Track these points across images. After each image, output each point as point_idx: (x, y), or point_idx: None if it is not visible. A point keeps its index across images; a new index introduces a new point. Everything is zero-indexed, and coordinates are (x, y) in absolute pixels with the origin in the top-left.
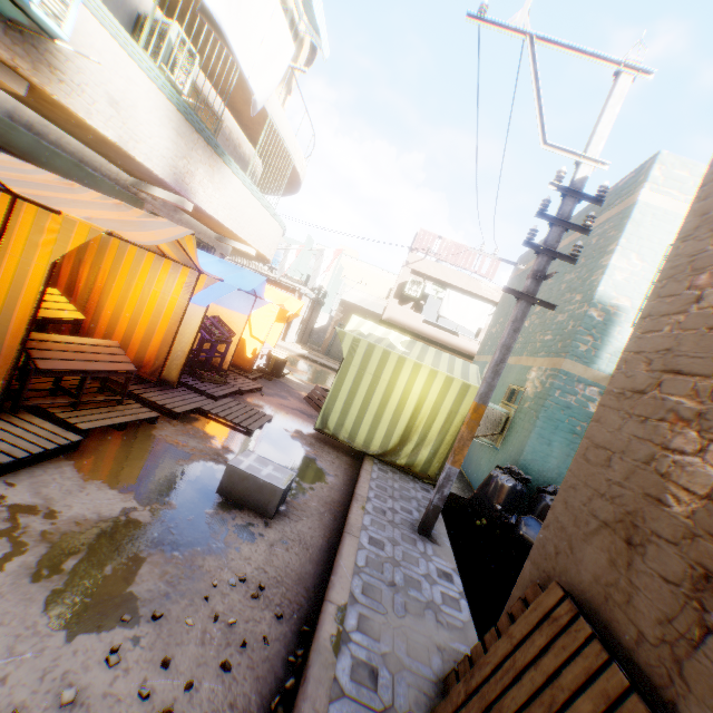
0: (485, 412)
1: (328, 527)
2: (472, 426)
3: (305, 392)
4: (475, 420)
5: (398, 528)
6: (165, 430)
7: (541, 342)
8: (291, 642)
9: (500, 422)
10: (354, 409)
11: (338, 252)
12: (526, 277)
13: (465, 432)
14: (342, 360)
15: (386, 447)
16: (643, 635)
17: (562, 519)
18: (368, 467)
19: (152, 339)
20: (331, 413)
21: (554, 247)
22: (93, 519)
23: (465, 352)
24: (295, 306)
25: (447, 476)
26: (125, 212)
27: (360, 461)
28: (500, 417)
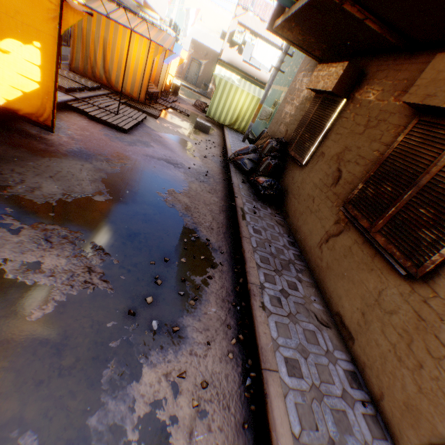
0: (265, 110)
1: (220, 138)
2: (258, 111)
3: (191, 103)
4: (259, 109)
5: (237, 140)
6: (169, 113)
7: (288, 81)
8: (222, 148)
9: (269, 114)
10: (220, 108)
11: (197, 12)
12: (278, 62)
13: (256, 113)
14: (215, 88)
15: (230, 122)
16: (274, 133)
17: (271, 125)
18: (225, 128)
19: (151, 79)
20: (211, 110)
21: (287, 52)
22: (179, 128)
23: (263, 81)
24: (185, 56)
25: (250, 125)
26: (153, 31)
27: (221, 128)
28: (270, 112)
